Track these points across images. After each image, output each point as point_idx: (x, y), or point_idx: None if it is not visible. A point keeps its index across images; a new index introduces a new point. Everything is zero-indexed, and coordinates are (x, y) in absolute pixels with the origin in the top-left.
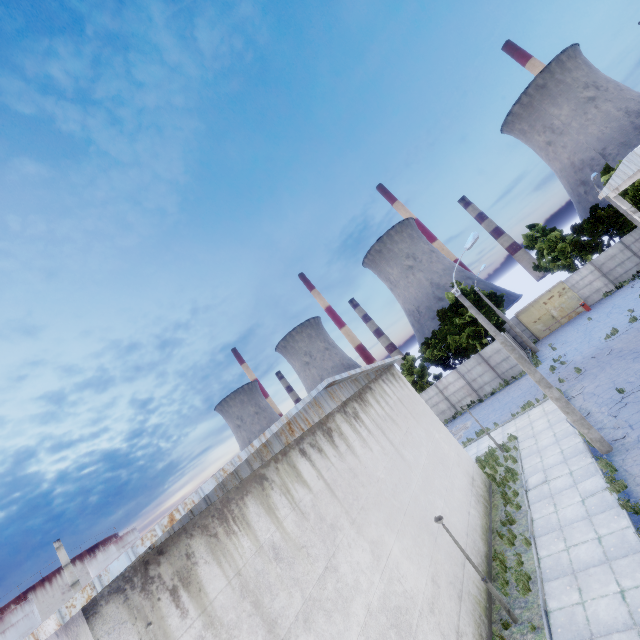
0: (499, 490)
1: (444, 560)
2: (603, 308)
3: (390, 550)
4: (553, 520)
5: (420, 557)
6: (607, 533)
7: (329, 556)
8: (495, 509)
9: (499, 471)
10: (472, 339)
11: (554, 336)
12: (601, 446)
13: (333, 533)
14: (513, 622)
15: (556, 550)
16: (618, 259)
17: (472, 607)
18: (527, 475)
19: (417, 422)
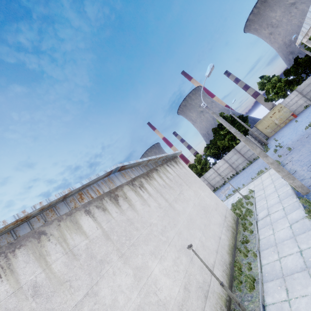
0: (242, 222)
1: (196, 272)
2: (304, 114)
3: (151, 271)
4: (271, 239)
5: (177, 273)
6: (306, 248)
7: (92, 285)
8: (239, 233)
9: (243, 211)
10: (231, 141)
11: (277, 134)
12: (302, 190)
13: (101, 266)
14: None
15: (272, 260)
16: None
17: (215, 302)
18: (258, 212)
19: (189, 187)
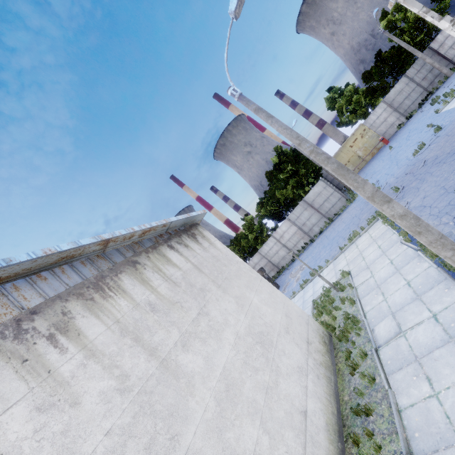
0: (341, 346)
1: None
2: (400, 136)
3: None
4: (437, 416)
5: None
6: None
7: None
8: (341, 378)
9: (337, 317)
10: (296, 189)
11: (363, 172)
12: None
13: None
14: None
15: None
16: (405, 92)
17: None
18: (371, 322)
19: (223, 291)
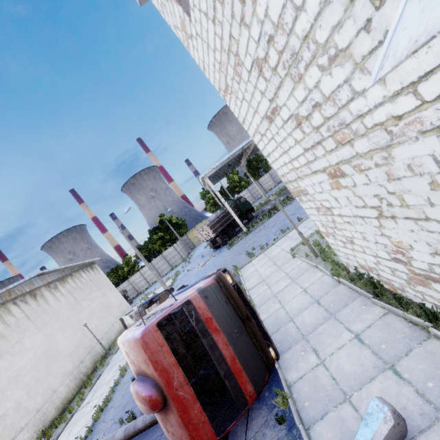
0: None
1: (87, 341)
2: None
3: (56, 337)
4: None
5: (73, 339)
6: None
7: (19, 339)
8: None
9: None
10: (161, 246)
11: (199, 245)
12: None
13: (24, 331)
14: (109, 356)
15: None
16: None
17: (95, 355)
18: None
19: (99, 289)
